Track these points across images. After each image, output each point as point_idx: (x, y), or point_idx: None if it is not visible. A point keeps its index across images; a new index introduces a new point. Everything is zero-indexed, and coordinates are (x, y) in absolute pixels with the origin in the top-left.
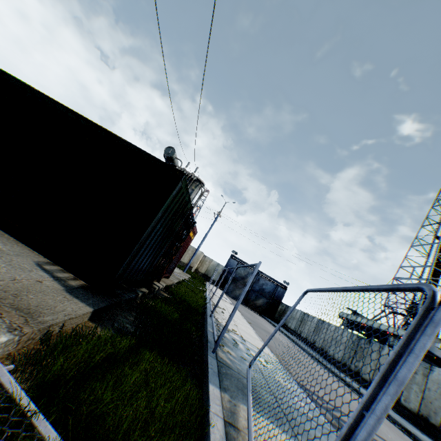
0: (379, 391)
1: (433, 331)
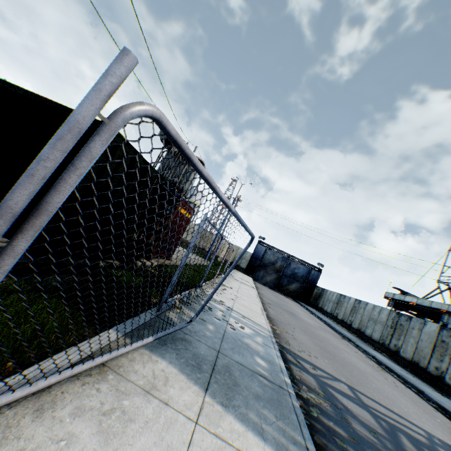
0: (14, 237)
1: (57, 132)
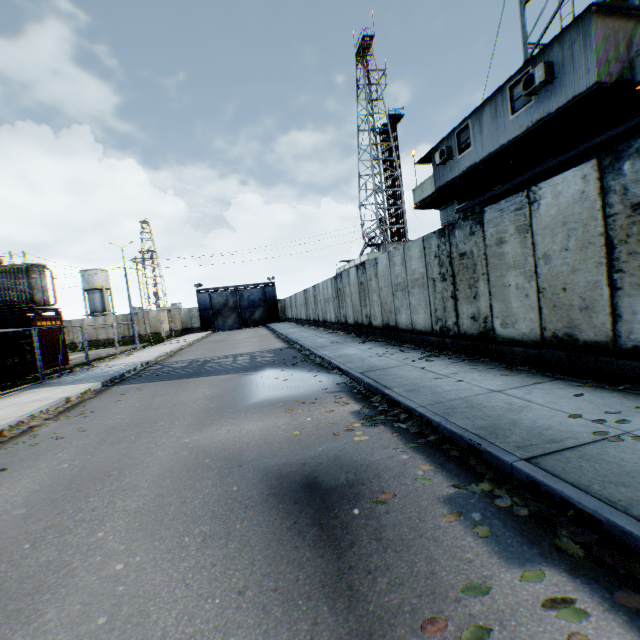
0: None
1: None
